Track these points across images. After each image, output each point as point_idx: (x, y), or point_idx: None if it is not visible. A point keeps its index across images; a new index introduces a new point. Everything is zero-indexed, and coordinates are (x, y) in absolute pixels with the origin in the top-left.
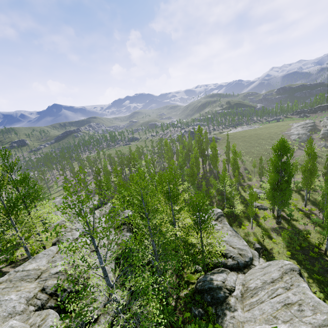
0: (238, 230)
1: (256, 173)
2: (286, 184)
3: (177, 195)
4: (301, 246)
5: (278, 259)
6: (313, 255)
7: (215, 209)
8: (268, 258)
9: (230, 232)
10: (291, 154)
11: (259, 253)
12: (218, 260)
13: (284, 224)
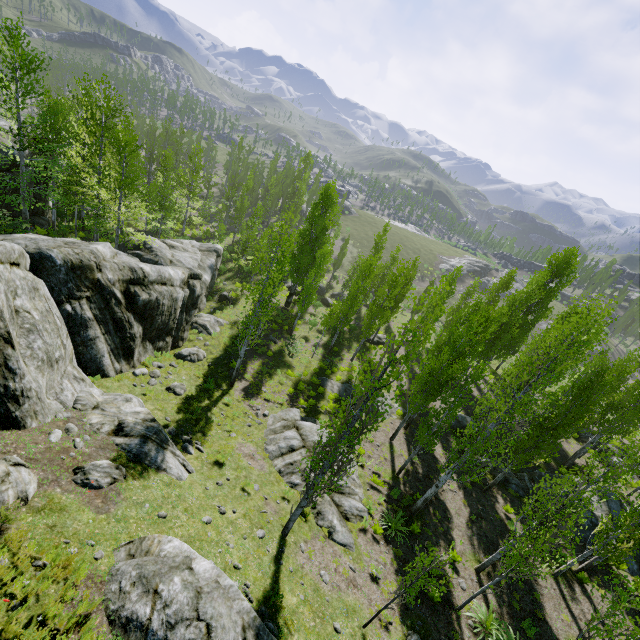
0: (229, 285)
1: (344, 271)
2: (310, 248)
3: (107, 126)
4: (277, 322)
5: (233, 311)
6: (275, 327)
7: (215, 244)
8: (223, 306)
9: (197, 258)
10: (334, 210)
11: (220, 300)
12: (130, 241)
13: (295, 310)
